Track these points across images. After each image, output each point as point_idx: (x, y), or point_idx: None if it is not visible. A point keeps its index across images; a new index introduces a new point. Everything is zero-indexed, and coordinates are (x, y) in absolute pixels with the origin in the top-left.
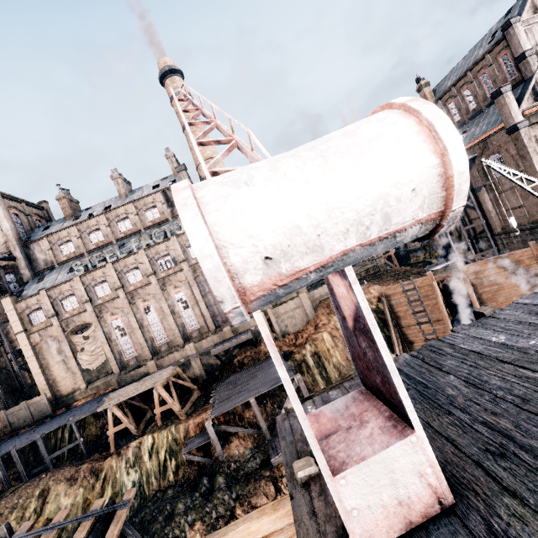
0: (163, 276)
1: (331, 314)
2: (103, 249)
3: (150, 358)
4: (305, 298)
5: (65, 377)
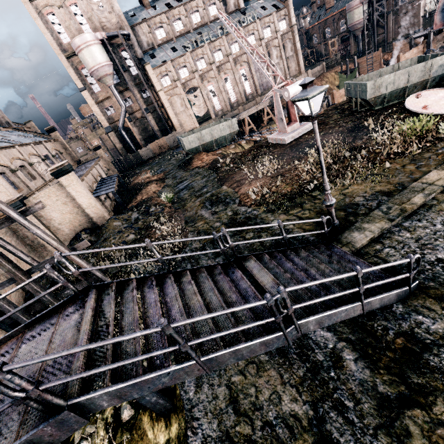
0: (235, 57)
1: (322, 81)
2: (186, 36)
3: (230, 110)
4: (310, 73)
5: (186, 121)
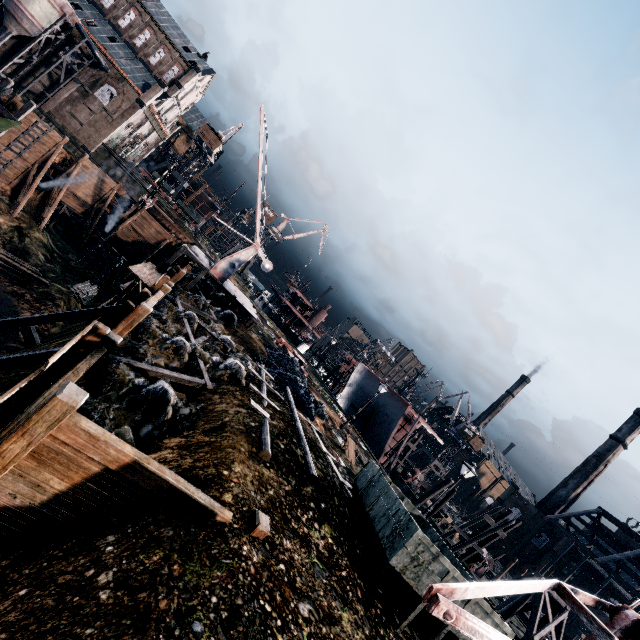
0: None
1: None
2: None
3: None
4: None
5: None
